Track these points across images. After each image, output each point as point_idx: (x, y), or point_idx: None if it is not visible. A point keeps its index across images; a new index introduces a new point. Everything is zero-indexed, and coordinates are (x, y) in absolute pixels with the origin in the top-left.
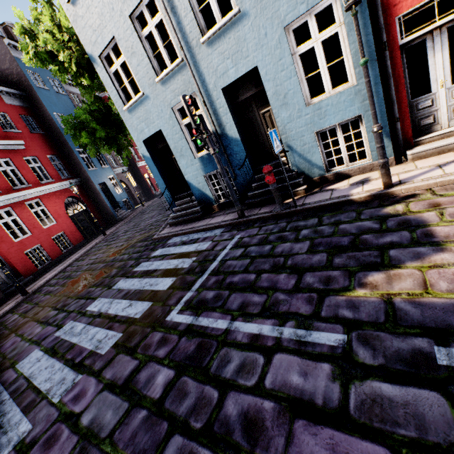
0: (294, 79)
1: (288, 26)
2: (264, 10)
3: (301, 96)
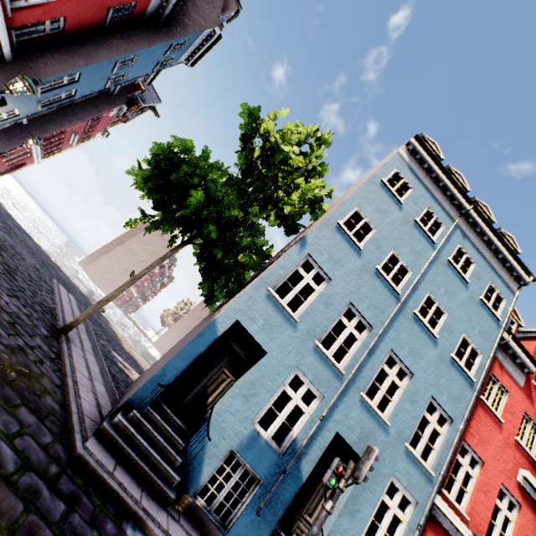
0: (370, 509)
1: (392, 475)
2: (394, 449)
3: (363, 528)
